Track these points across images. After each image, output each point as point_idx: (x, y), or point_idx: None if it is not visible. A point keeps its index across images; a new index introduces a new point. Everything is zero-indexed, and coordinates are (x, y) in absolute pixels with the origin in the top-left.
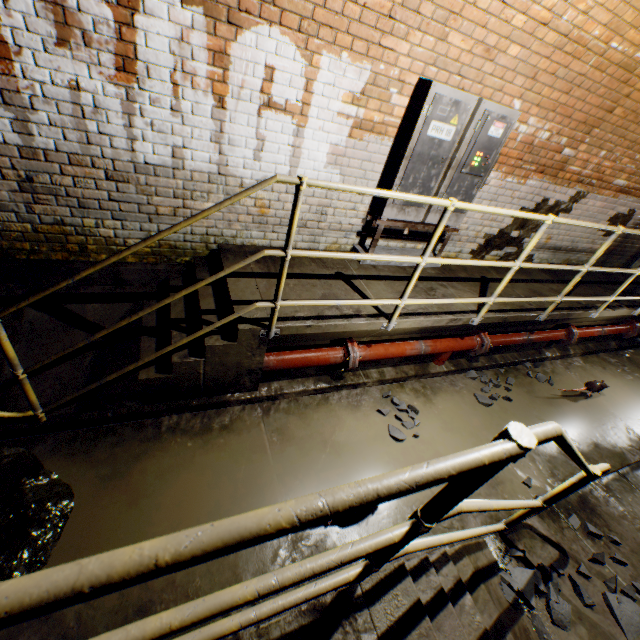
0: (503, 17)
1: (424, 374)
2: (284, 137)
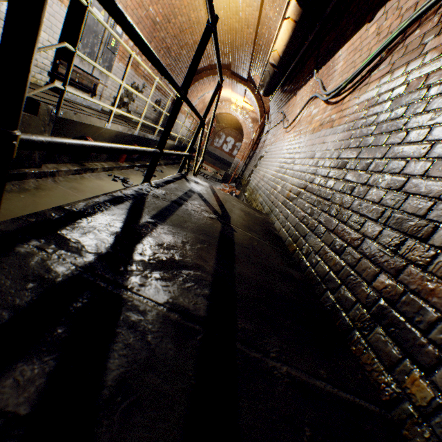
0: None
1: (120, 167)
2: None
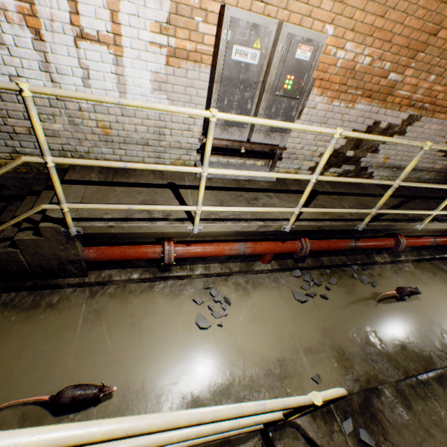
0: None
1: (248, 271)
2: (106, 66)
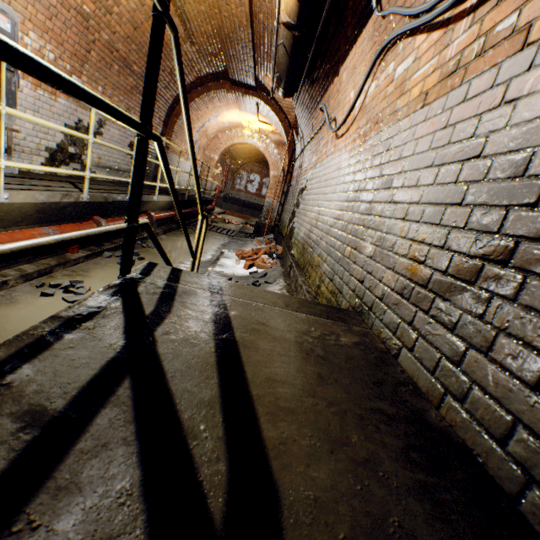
0: None
1: (68, 261)
2: None
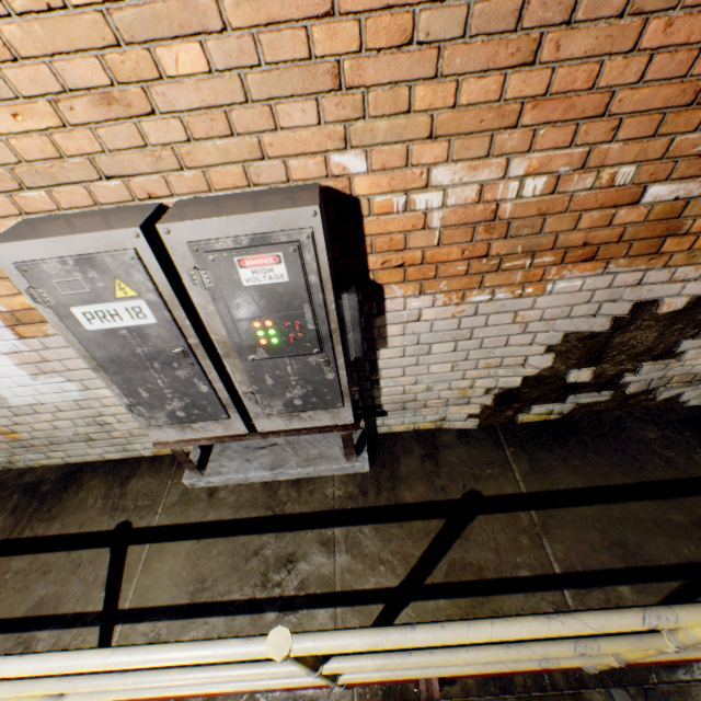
0: (26, 1)
1: None
2: None
